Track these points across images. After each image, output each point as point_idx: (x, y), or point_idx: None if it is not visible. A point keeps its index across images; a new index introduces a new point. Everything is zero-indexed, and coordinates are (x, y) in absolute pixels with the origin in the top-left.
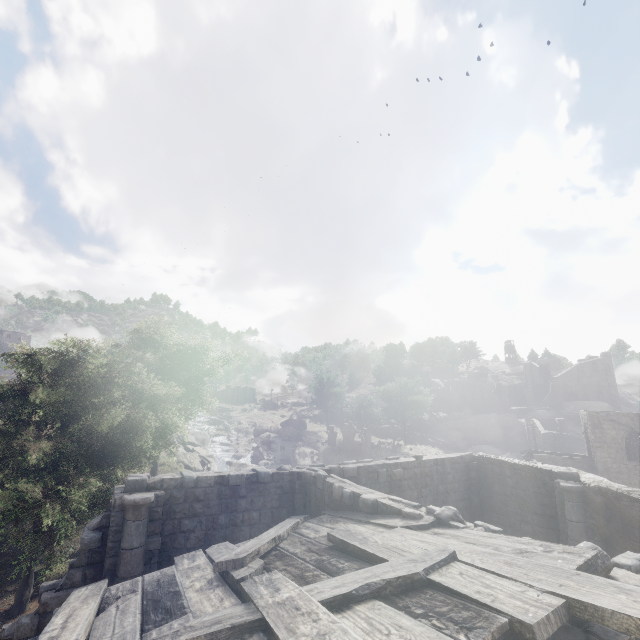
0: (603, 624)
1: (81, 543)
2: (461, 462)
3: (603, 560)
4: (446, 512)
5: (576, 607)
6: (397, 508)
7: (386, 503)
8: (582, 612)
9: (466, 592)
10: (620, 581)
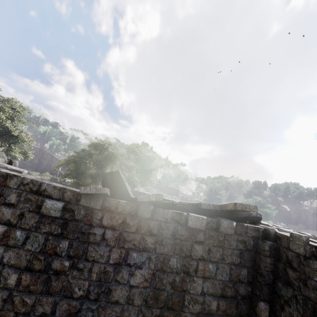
0: (226, 209)
1: None
2: None
3: (257, 214)
4: None
5: (222, 207)
6: None
7: None
8: (223, 208)
9: None
10: (261, 222)
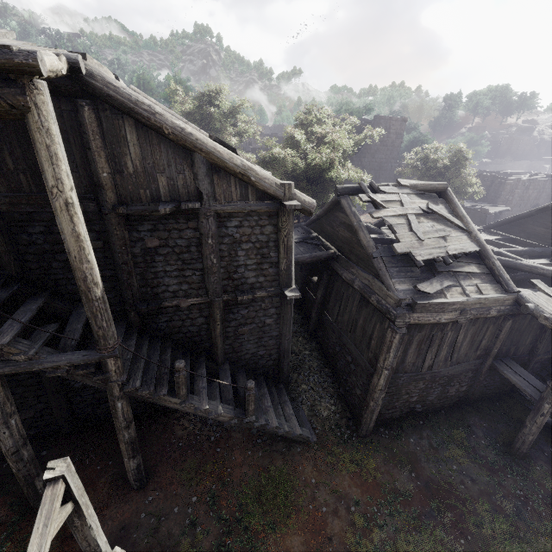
0: None
1: None
2: (524, 174)
3: None
4: (533, 173)
5: None
6: (521, 174)
7: (517, 174)
8: None
9: (540, 175)
10: None
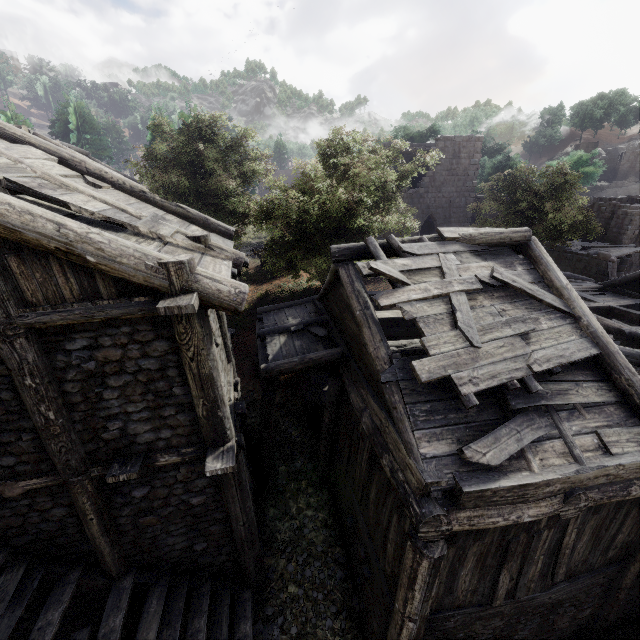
0: None
1: None
2: None
3: None
4: None
5: None
6: None
7: None
8: None
9: None
10: None
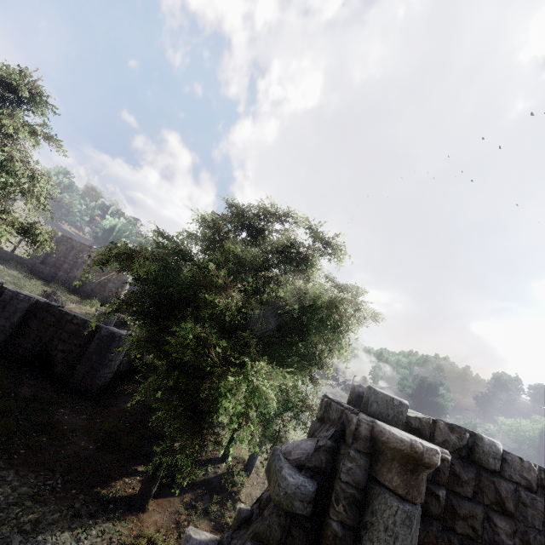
0: None
1: (279, 487)
2: None
3: None
4: None
5: None
6: None
7: None
8: None
9: None
10: None
